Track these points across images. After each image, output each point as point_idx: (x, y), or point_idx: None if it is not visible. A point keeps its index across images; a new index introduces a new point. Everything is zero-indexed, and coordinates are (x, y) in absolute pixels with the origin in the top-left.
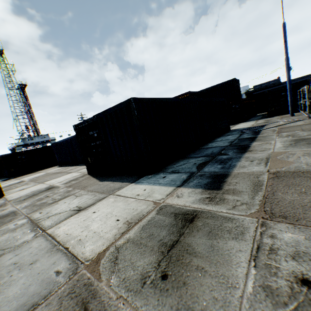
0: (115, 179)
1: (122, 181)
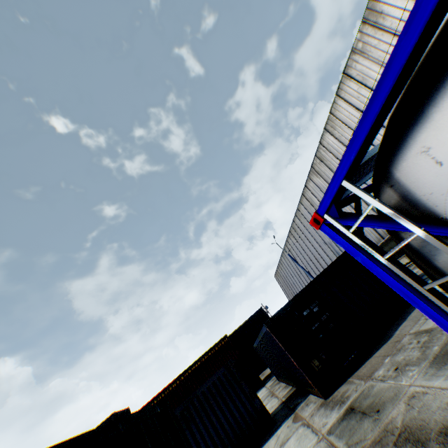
0: (397, 325)
1: (410, 312)
